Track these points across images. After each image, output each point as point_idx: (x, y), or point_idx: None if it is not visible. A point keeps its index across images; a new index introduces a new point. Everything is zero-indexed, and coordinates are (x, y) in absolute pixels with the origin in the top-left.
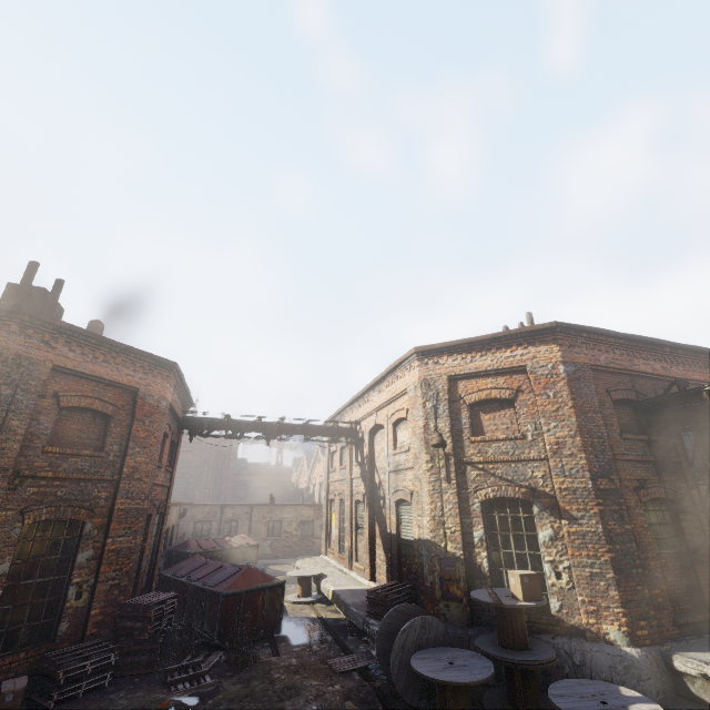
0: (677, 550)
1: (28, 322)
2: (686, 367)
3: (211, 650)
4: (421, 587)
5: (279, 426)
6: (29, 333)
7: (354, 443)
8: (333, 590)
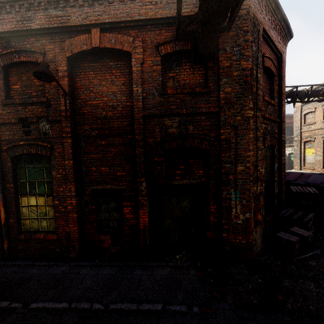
0: None
1: None
2: None
3: None
4: None
5: (306, 92)
6: None
7: None
8: None
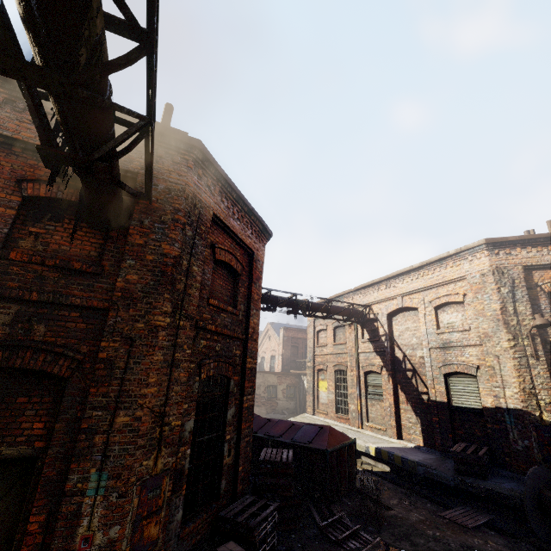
0: None
1: (199, 160)
2: None
3: (318, 503)
4: (500, 449)
5: (307, 303)
6: (199, 173)
7: (363, 323)
8: (376, 447)
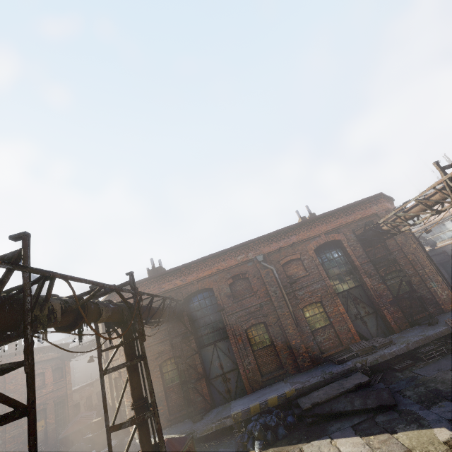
0: (182, 380)
1: None
2: (198, 271)
3: None
4: None
5: None
6: None
7: None
8: None
